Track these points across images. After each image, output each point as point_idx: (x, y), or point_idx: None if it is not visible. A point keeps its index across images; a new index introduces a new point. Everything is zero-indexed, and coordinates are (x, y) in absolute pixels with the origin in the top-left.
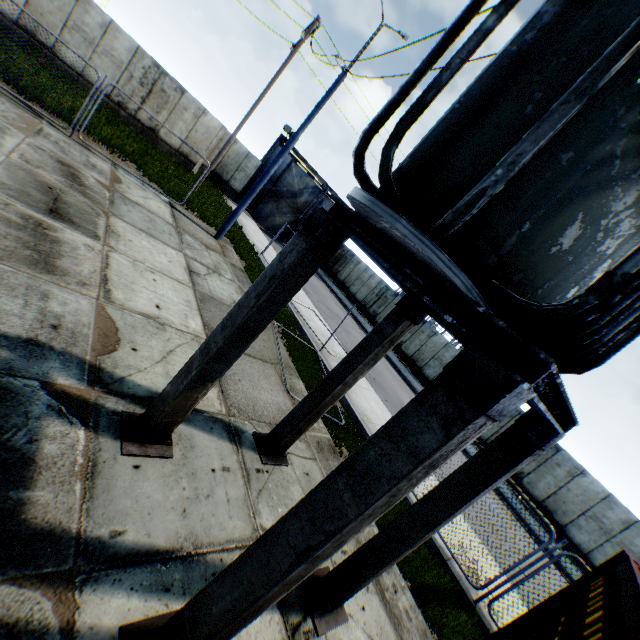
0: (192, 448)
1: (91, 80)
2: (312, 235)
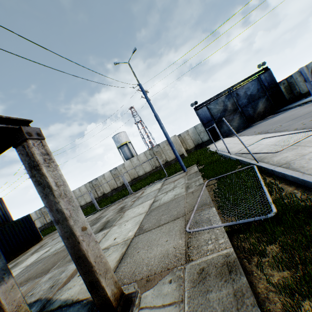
0: None
1: (147, 171)
2: None
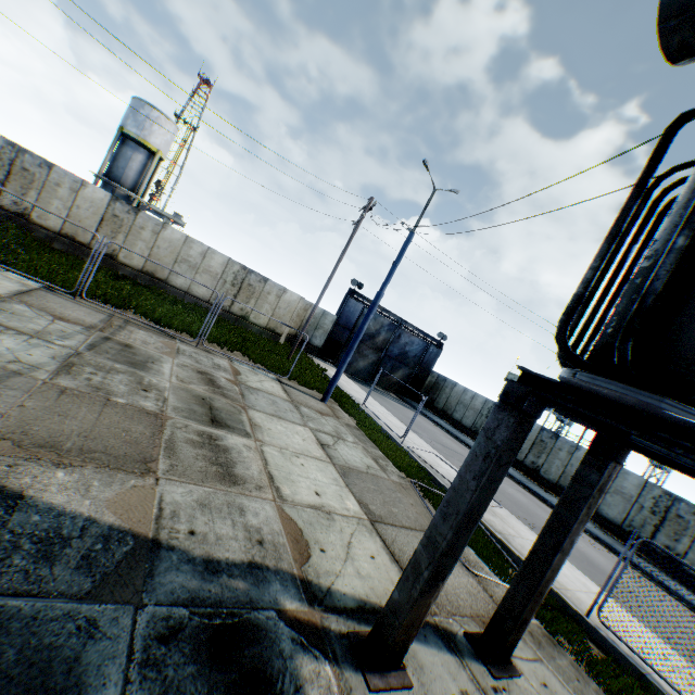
0: (421, 668)
1: (194, 293)
2: (517, 409)
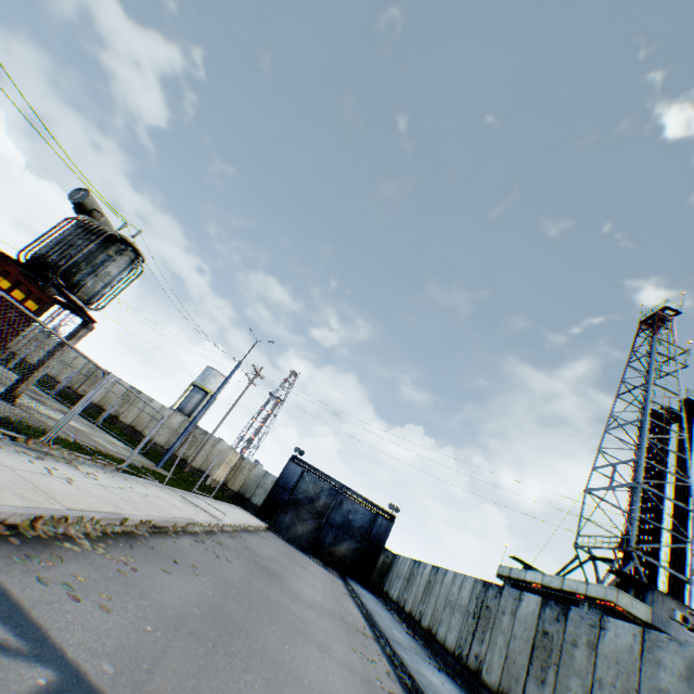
0: None
1: (156, 441)
2: None
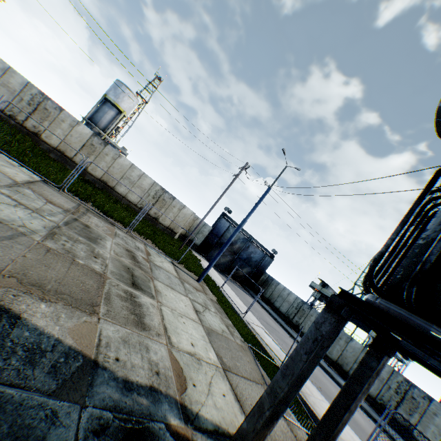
0: None
1: (128, 198)
2: (337, 313)
